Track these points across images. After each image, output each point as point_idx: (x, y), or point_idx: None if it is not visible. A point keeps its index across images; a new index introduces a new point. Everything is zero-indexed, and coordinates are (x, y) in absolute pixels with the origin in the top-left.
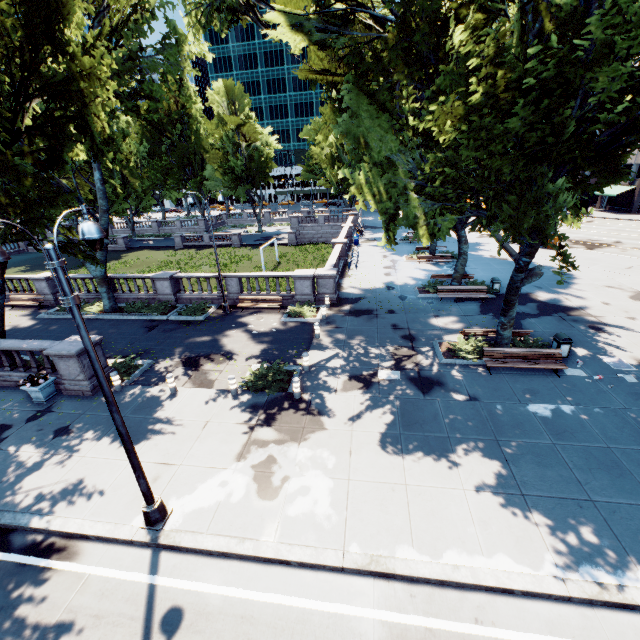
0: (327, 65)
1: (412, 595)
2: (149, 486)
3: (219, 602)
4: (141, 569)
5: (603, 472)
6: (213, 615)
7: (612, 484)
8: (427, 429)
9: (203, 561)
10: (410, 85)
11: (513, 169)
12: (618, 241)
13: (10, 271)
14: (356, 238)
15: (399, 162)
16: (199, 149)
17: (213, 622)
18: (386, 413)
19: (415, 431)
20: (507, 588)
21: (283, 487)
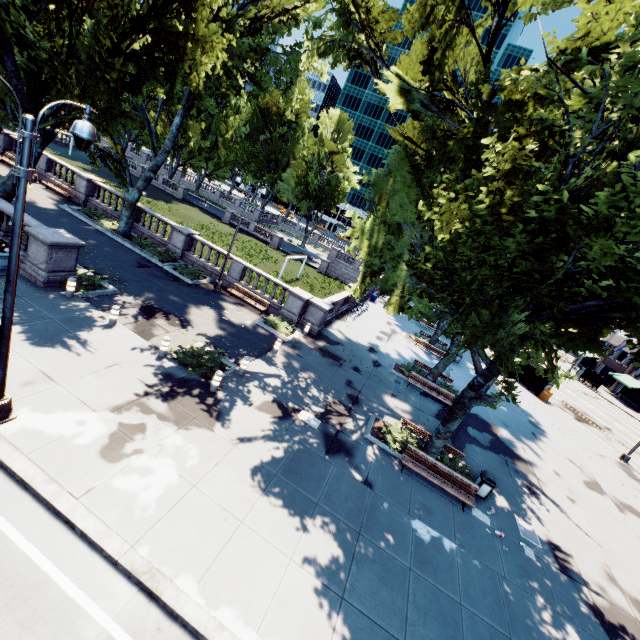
0: (416, 137)
1: (160, 629)
2: (5, 381)
3: None
4: None
5: (437, 624)
6: None
7: None
8: (303, 485)
9: (1, 478)
10: (459, 180)
11: (496, 288)
12: (609, 428)
13: (75, 163)
14: (375, 295)
15: (407, 232)
16: (290, 154)
17: None
18: (278, 449)
19: (291, 480)
20: None
21: (130, 457)
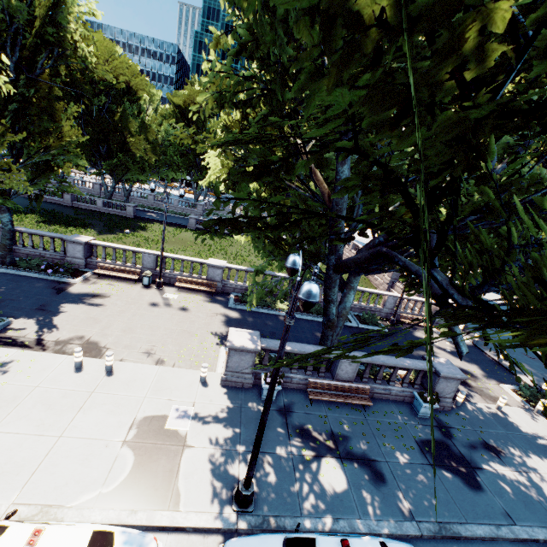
0: None
1: None
2: None
3: None
4: None
5: None
6: None
7: None
8: None
9: None
10: None
11: None
12: None
13: (25, 219)
14: None
15: None
16: None
17: None
18: None
19: None
20: None
21: None
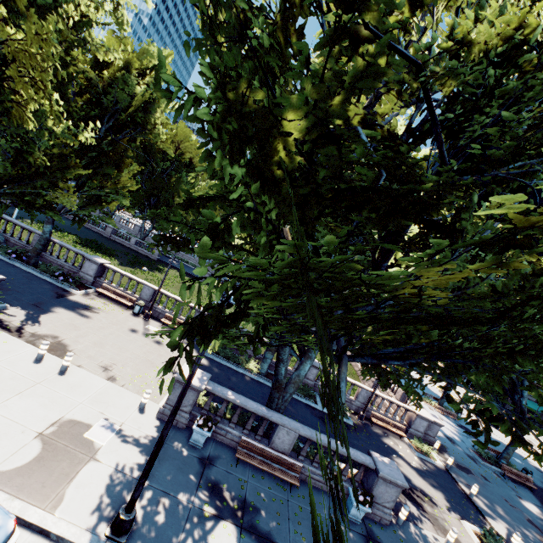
0: None
1: None
2: None
3: None
4: None
5: None
6: None
7: None
8: None
9: None
10: None
11: None
12: (529, 440)
13: (66, 238)
14: None
15: None
16: None
17: None
18: None
19: None
20: None
21: None
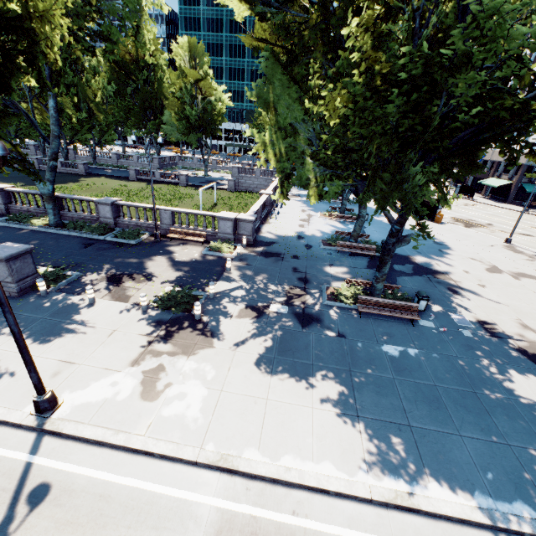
0: (268, 38)
1: (248, 488)
2: (41, 379)
3: (84, 482)
4: (23, 449)
5: (425, 404)
6: (76, 492)
7: (429, 414)
8: (297, 356)
9: (80, 447)
10: (324, 65)
11: (389, 149)
12: (490, 223)
13: None
14: None
15: (301, 130)
16: (160, 95)
17: (74, 498)
18: (267, 339)
19: (287, 357)
20: (324, 489)
21: (164, 391)
